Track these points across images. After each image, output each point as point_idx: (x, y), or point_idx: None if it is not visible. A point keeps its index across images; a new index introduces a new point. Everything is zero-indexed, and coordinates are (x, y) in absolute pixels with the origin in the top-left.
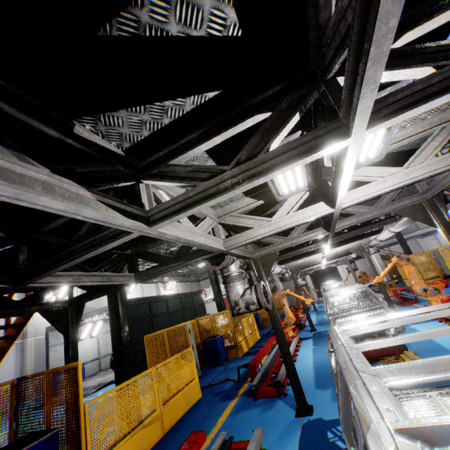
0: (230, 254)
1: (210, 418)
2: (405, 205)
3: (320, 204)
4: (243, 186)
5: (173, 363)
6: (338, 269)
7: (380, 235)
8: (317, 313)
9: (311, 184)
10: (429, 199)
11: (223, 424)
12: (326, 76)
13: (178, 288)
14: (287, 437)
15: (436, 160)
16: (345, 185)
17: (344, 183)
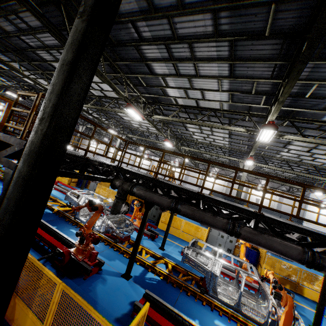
0: None
1: None
2: None
3: None
4: None
5: None
6: None
7: None
8: None
9: None
10: None
11: None
12: None
13: None
14: None
15: None
16: None
17: None
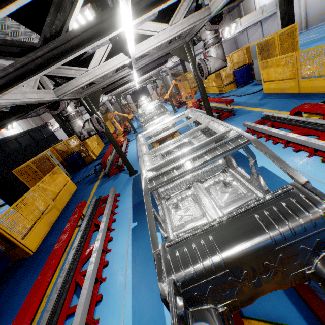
0: (64, 99)
1: (86, 194)
2: (175, 47)
3: (121, 55)
4: (58, 63)
5: (49, 179)
6: (147, 88)
7: (167, 64)
8: (137, 121)
9: (111, 38)
10: (188, 42)
11: (94, 194)
12: None
13: (21, 125)
14: (127, 186)
15: (186, 20)
16: (132, 47)
17: (130, 46)
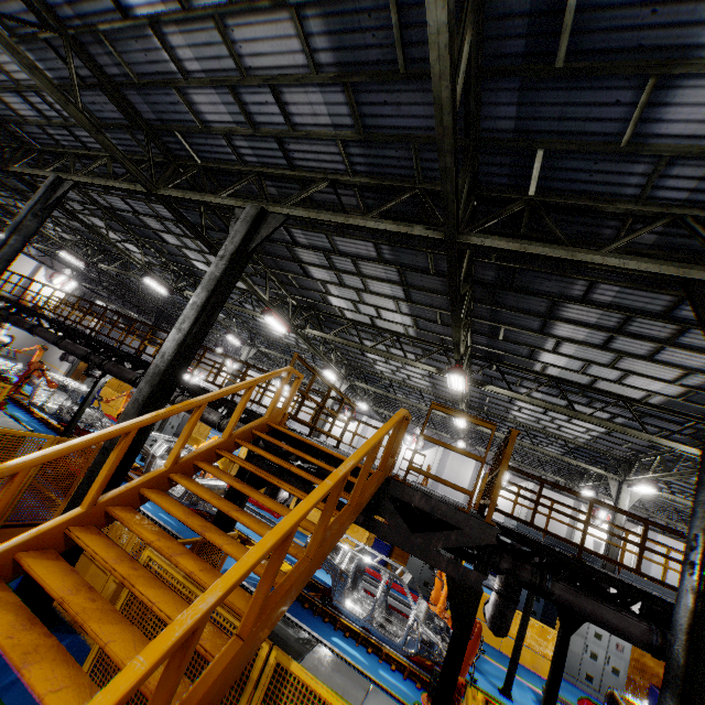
0: None
1: None
2: None
3: None
4: None
5: None
6: None
7: None
8: None
9: None
10: None
11: None
12: None
13: None
14: None
15: None
16: None
17: None
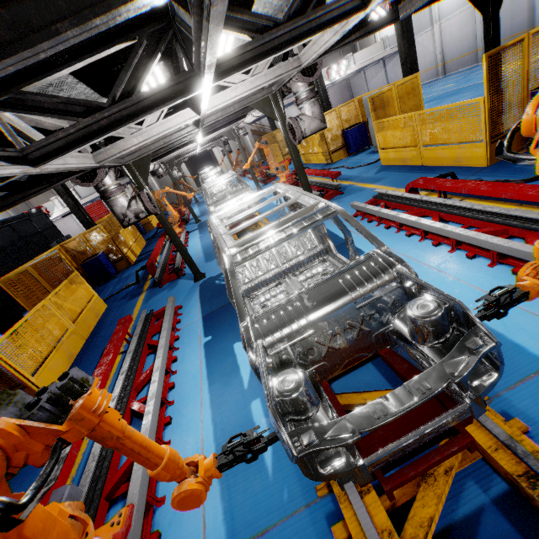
0: (103, 167)
1: (126, 313)
2: (258, 99)
3: (188, 111)
4: (127, 125)
5: (64, 291)
6: (214, 152)
7: (246, 118)
8: (199, 204)
9: None
10: (275, 93)
11: (140, 311)
12: (178, 26)
13: None
14: (192, 295)
15: (271, 71)
16: (205, 105)
17: (204, 104)
